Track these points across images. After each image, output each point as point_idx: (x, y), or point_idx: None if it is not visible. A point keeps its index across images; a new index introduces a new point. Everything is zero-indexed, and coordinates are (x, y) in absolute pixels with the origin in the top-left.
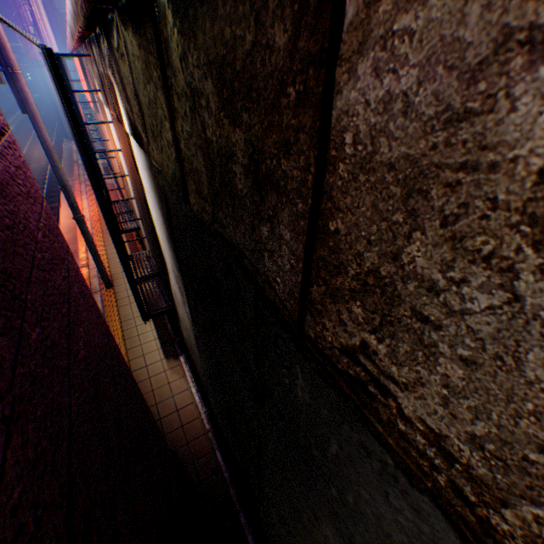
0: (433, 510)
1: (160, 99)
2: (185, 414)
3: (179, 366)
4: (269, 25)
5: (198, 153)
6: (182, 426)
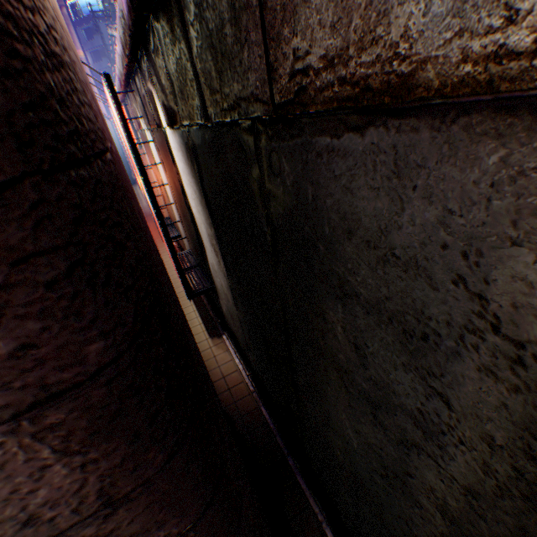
0: (349, 138)
1: (183, 49)
2: (231, 379)
3: (223, 343)
4: None
5: (207, 55)
6: (228, 389)
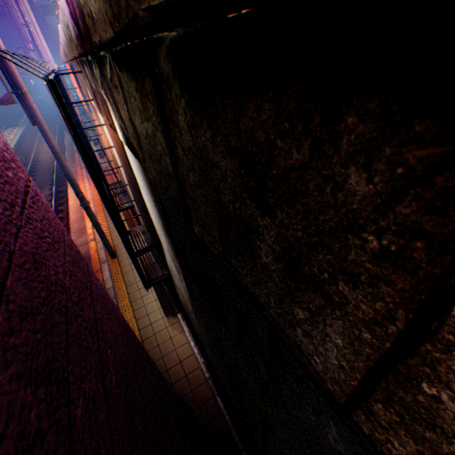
0: None
1: (159, 138)
2: (187, 365)
3: (178, 323)
4: (336, 161)
5: (207, 203)
6: (185, 375)
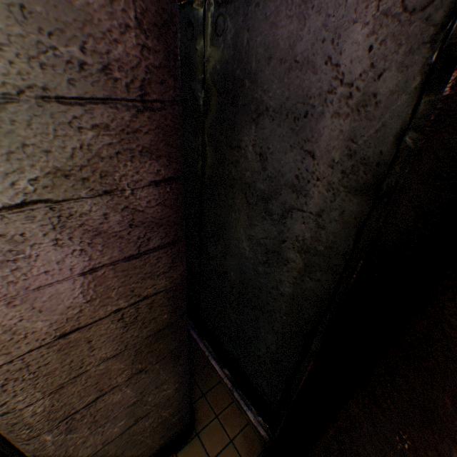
0: None
1: None
2: None
3: None
4: None
5: None
6: None
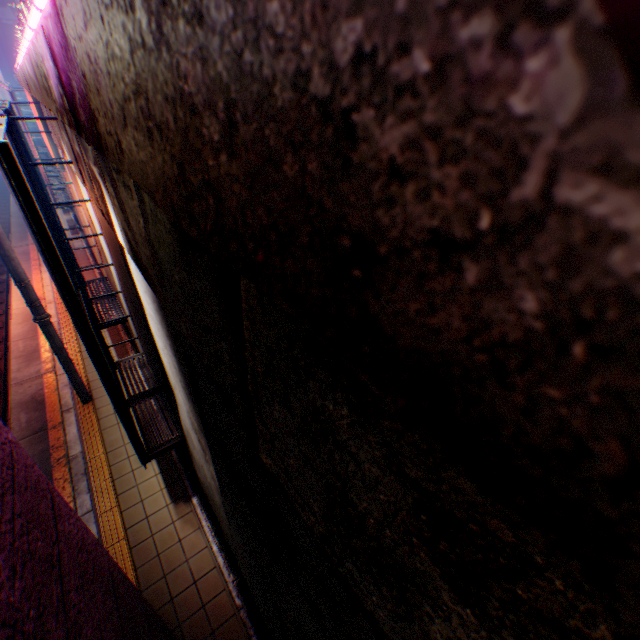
0: None
1: (211, 309)
2: (206, 586)
3: (192, 513)
4: None
5: (309, 467)
6: (203, 606)
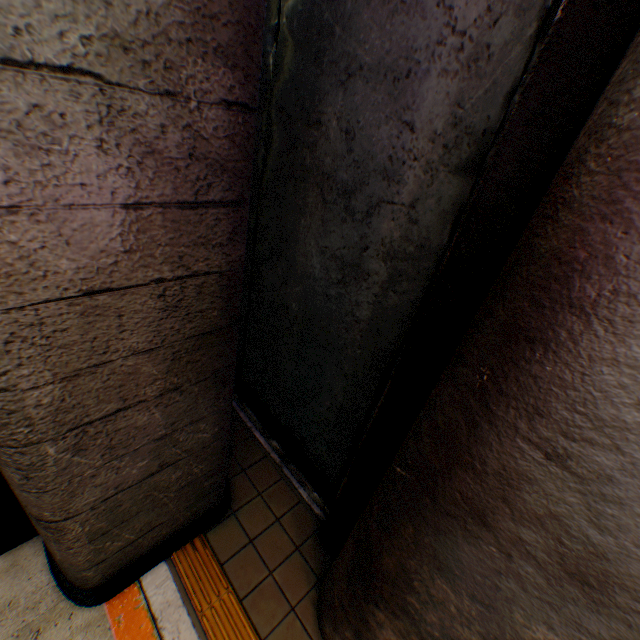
0: None
1: None
2: None
3: None
4: None
5: None
6: None
